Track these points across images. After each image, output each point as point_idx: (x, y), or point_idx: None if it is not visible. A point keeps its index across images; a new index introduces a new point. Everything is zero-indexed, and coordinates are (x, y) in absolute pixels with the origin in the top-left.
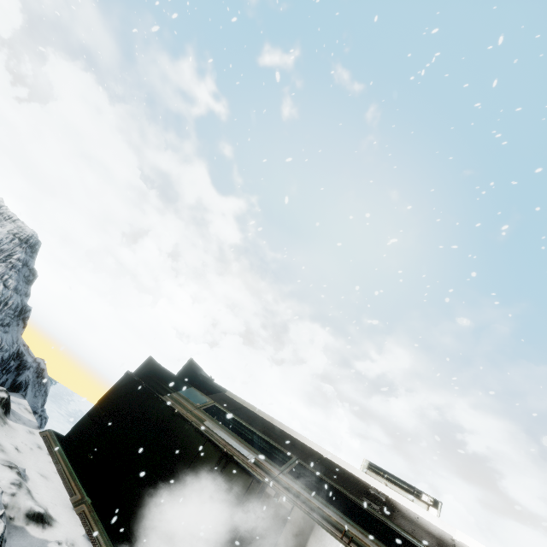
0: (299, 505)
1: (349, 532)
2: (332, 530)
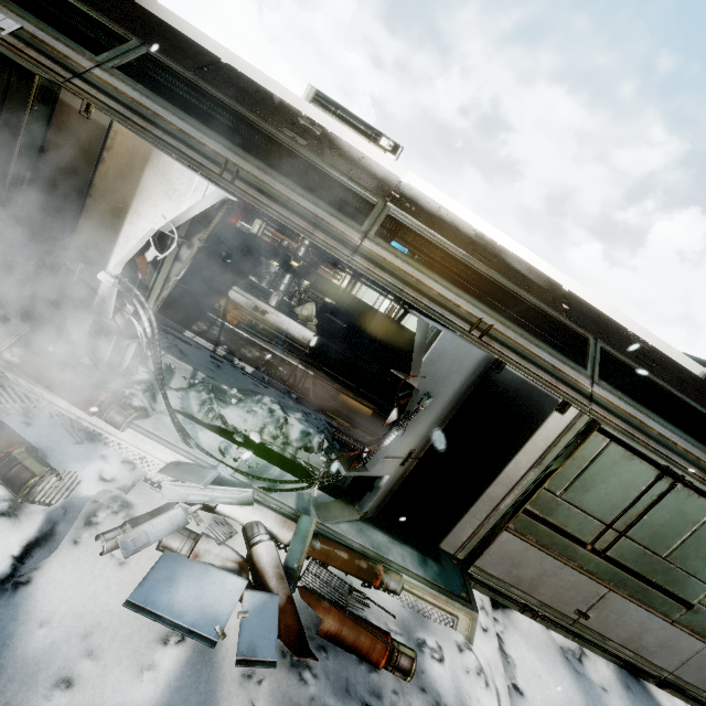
0: (139, 126)
1: (236, 168)
2: (205, 164)
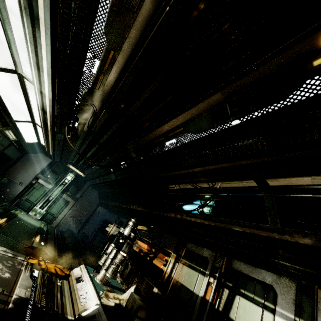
0: None
1: None
2: None
